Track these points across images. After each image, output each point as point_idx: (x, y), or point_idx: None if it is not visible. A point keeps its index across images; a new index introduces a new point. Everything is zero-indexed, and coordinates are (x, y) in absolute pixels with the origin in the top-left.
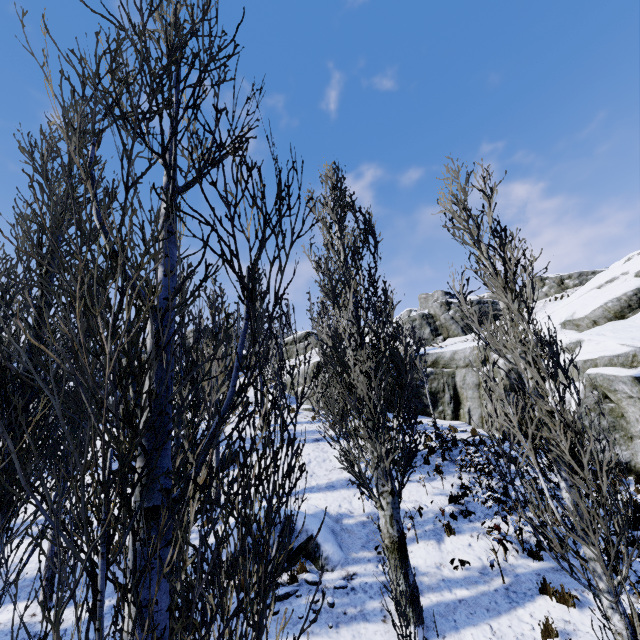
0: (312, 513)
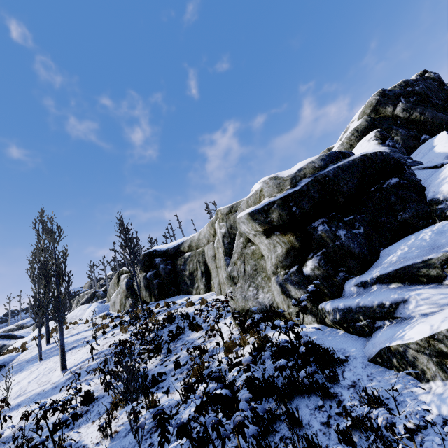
0: None
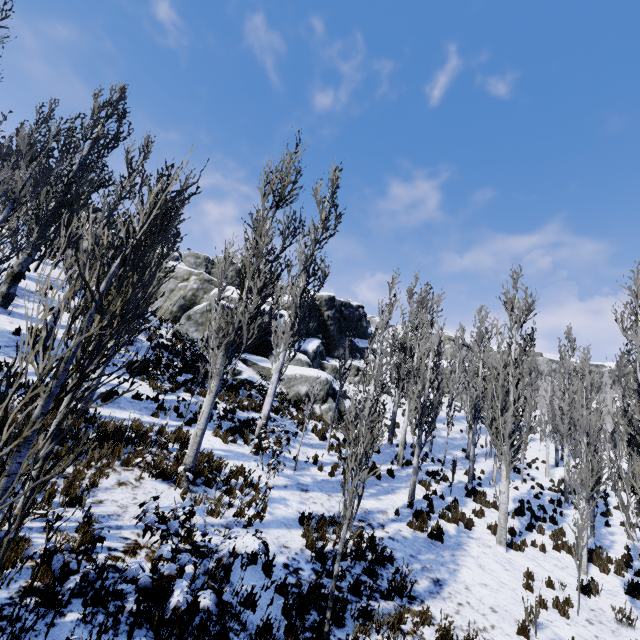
0: None
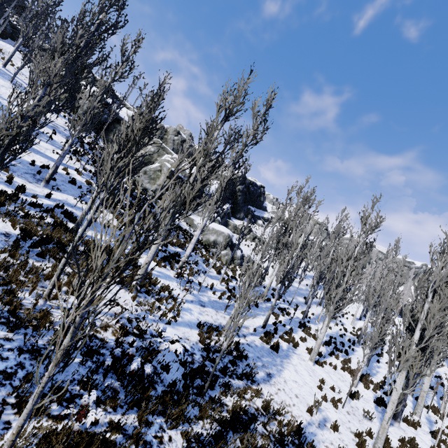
0: (4, 104)
